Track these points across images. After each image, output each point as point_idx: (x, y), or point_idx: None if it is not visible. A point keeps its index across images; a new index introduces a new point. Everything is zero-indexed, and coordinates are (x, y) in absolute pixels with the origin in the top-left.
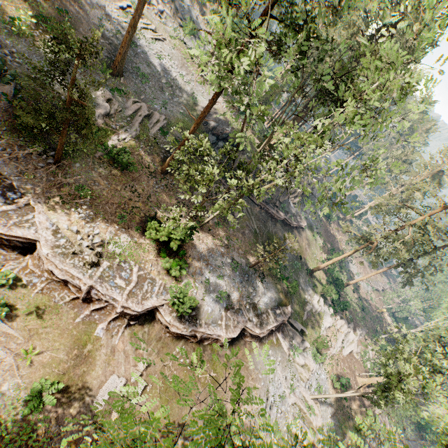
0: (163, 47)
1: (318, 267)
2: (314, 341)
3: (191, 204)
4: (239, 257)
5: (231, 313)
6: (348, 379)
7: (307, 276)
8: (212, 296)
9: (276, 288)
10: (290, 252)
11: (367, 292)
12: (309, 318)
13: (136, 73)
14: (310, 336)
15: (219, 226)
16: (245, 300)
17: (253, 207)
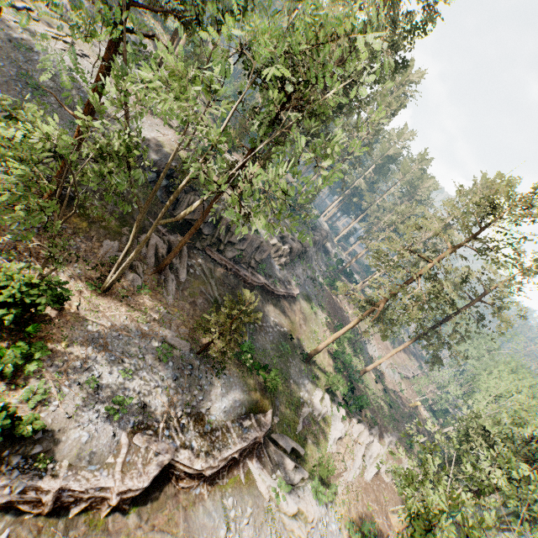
0: (82, 62)
1: (317, 348)
2: (314, 466)
3: (96, 259)
4: (177, 339)
5: (142, 438)
6: (373, 524)
7: (303, 363)
8: (99, 409)
9: (246, 385)
10: (250, 320)
11: (394, 381)
12: (308, 428)
13: (25, 82)
14: (310, 457)
15: (145, 291)
16: (181, 410)
17: (213, 267)
